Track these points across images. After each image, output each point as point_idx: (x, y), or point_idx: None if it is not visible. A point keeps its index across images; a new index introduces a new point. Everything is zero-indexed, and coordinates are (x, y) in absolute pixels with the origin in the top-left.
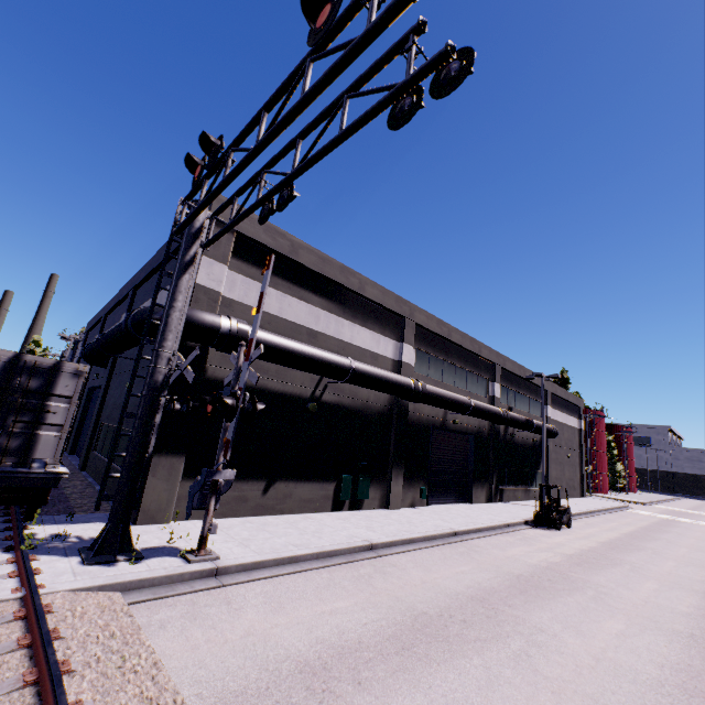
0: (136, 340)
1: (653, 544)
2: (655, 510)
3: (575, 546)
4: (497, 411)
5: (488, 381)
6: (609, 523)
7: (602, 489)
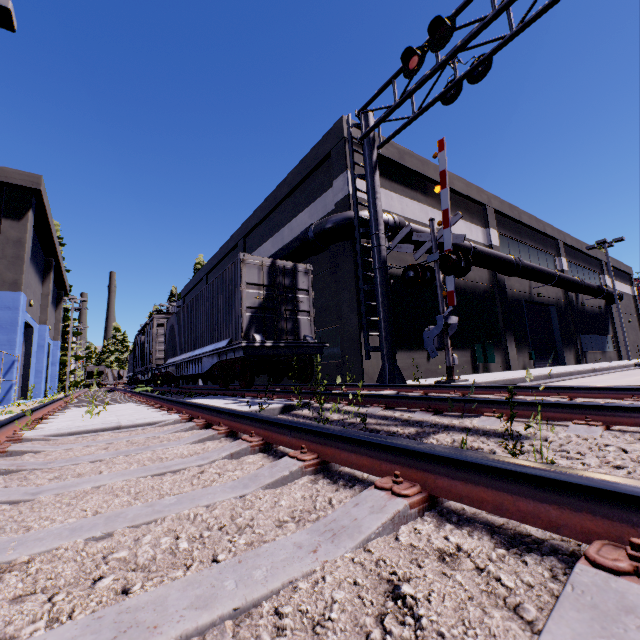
0: (315, 251)
1: None
2: None
3: None
4: (575, 279)
5: (554, 257)
6: None
7: None
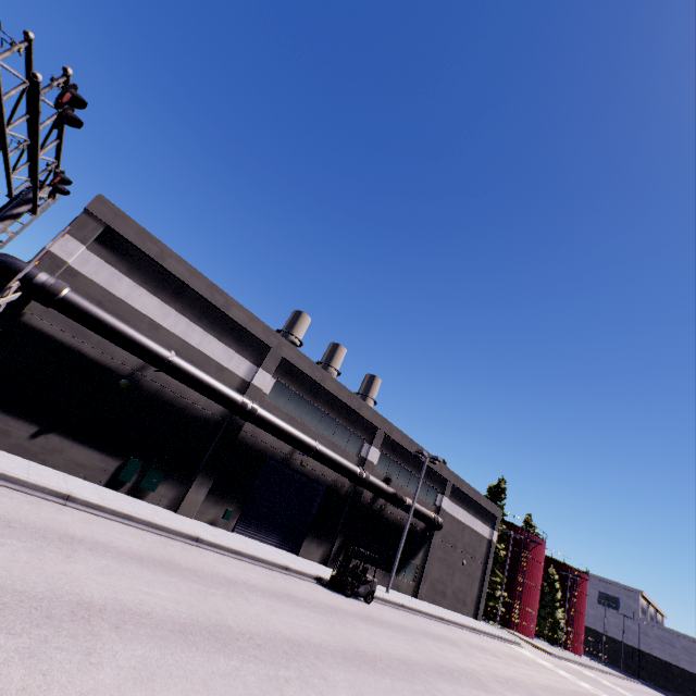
0: None
1: (435, 643)
2: (552, 660)
3: (321, 600)
4: (352, 468)
5: (365, 442)
6: (438, 627)
7: (523, 629)
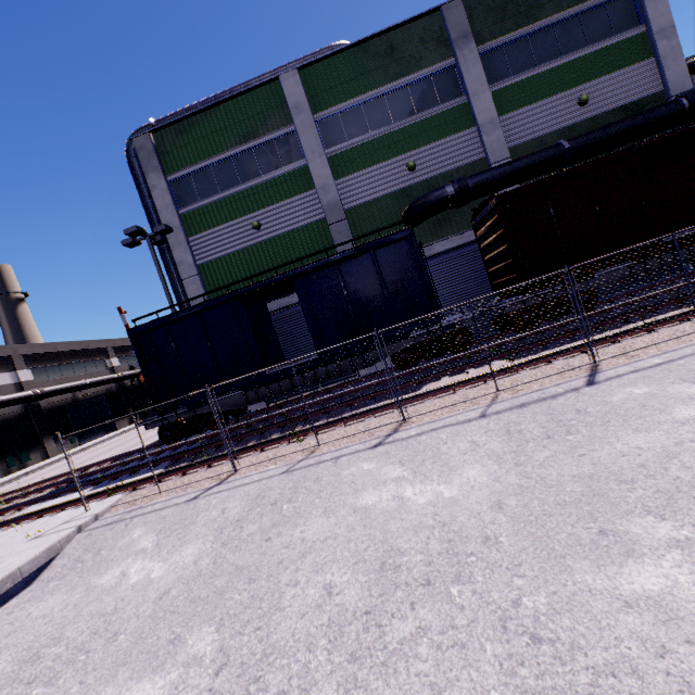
0: None
1: None
2: None
3: None
4: (113, 377)
5: (106, 360)
6: None
7: None
